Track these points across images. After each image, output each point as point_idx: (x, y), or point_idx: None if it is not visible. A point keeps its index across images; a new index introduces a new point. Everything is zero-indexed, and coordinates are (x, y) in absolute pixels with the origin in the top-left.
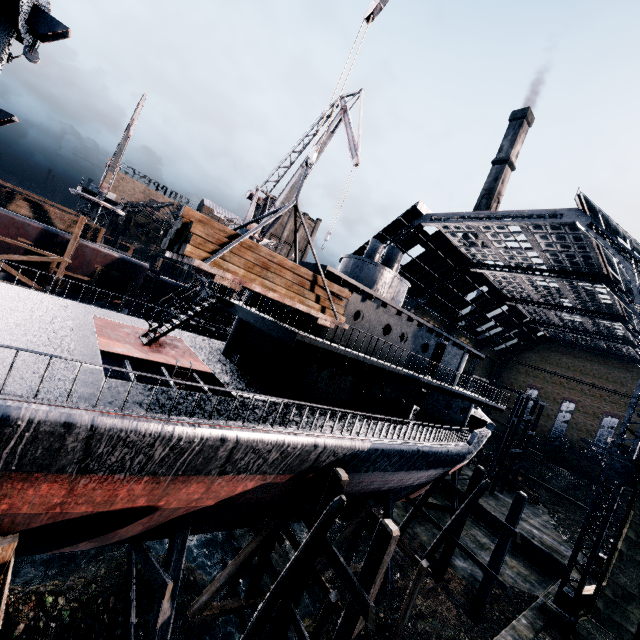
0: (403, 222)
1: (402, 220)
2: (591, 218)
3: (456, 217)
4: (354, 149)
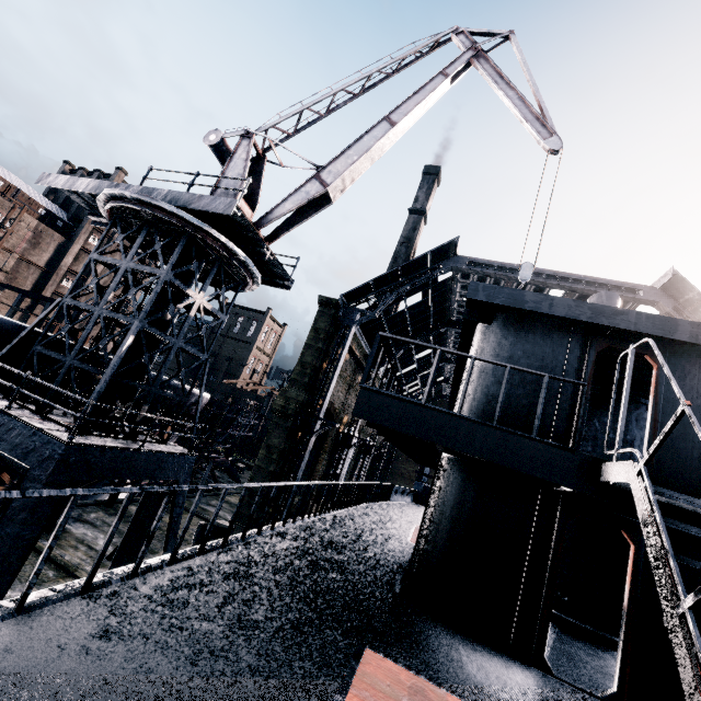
0: (430, 260)
1: (431, 257)
2: (675, 301)
3: (500, 268)
4: (539, 123)
